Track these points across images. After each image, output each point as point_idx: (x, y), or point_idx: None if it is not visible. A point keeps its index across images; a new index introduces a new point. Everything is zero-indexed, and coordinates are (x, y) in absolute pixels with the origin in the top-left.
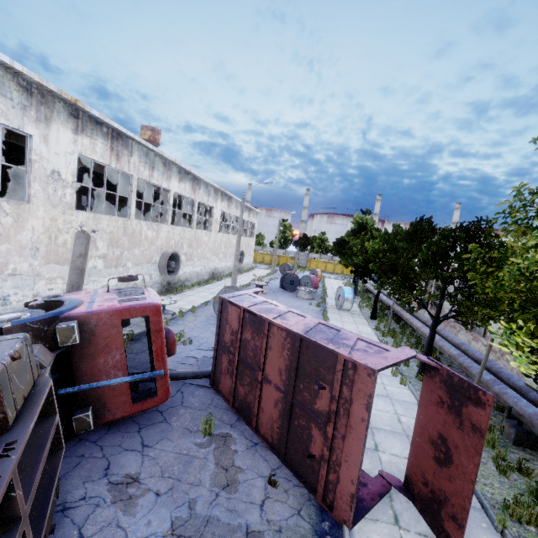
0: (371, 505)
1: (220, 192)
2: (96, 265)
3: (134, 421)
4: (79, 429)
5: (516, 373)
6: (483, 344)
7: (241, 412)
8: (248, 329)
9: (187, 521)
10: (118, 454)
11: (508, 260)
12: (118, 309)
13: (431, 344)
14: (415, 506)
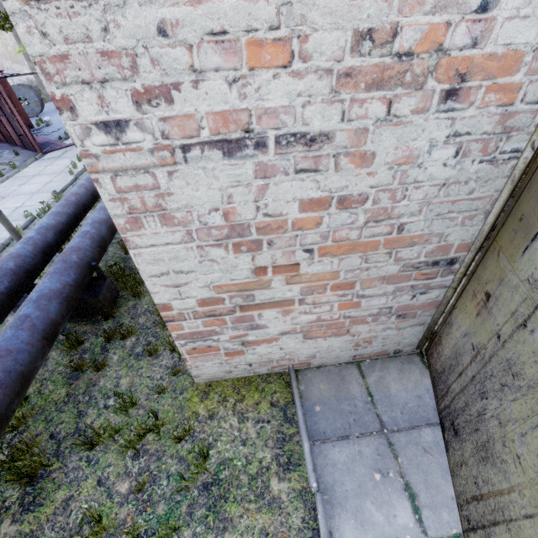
0: (59, 148)
1: None
2: None
3: None
4: None
5: None
6: None
7: (11, 143)
8: None
9: None
10: None
11: None
12: None
13: None
14: None
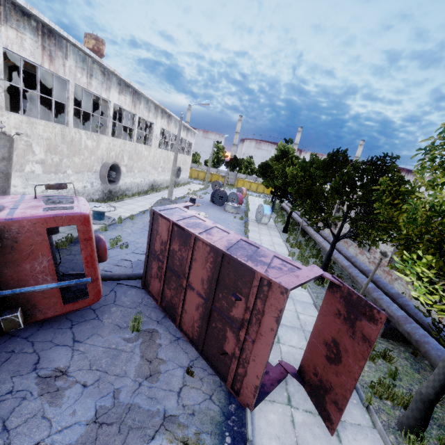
0: (271, 390)
1: (160, 109)
2: (34, 169)
3: (67, 318)
4: (8, 328)
5: (388, 281)
6: (367, 257)
7: (167, 311)
8: (176, 241)
9: (111, 409)
10: (48, 349)
11: (413, 194)
12: (42, 218)
13: (330, 257)
14: (305, 389)
